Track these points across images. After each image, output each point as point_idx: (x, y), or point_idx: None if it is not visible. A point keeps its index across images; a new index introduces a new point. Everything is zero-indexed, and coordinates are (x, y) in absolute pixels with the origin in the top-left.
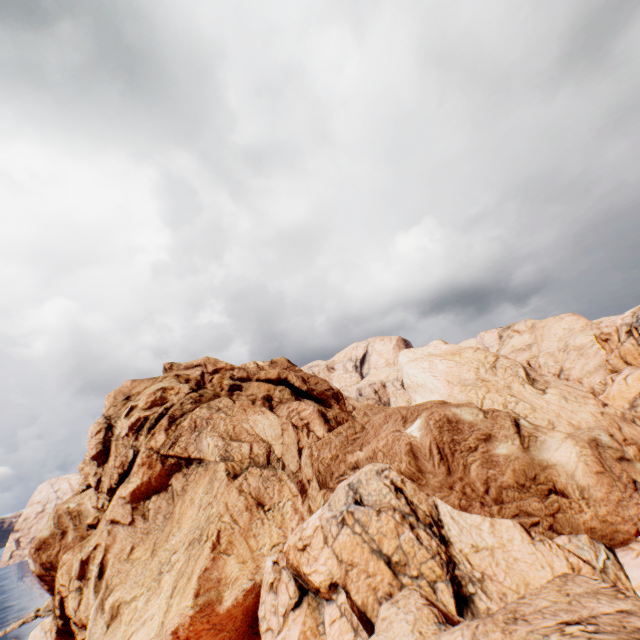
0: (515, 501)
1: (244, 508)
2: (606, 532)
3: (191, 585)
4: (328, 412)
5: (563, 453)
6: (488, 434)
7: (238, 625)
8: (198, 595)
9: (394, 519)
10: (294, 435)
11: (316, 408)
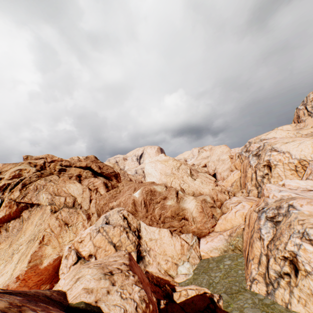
0: (169, 222)
1: (58, 226)
2: (199, 232)
3: (27, 258)
4: (109, 183)
5: (191, 204)
6: (166, 197)
7: (50, 272)
8: (30, 262)
9: (120, 229)
10: (89, 193)
11: (102, 181)
